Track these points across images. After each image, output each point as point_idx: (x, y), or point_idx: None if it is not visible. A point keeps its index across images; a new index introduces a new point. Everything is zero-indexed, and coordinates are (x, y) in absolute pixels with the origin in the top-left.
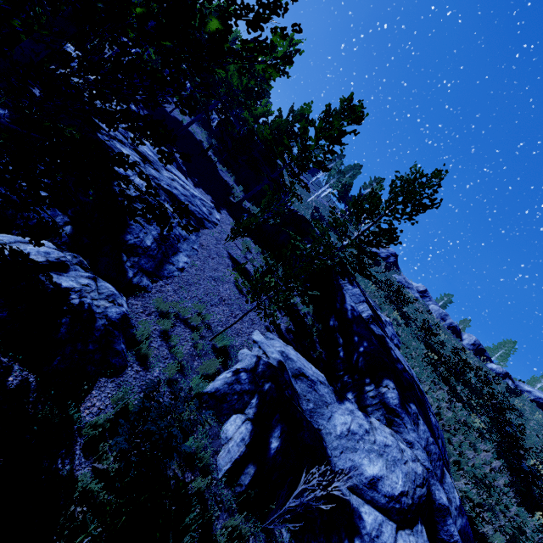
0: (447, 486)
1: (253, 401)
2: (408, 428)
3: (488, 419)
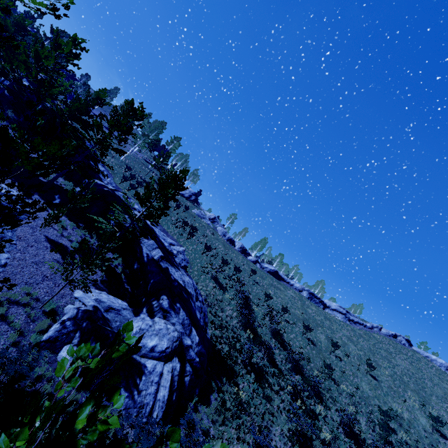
0: (192, 336)
1: (77, 335)
2: (173, 316)
3: (236, 292)
